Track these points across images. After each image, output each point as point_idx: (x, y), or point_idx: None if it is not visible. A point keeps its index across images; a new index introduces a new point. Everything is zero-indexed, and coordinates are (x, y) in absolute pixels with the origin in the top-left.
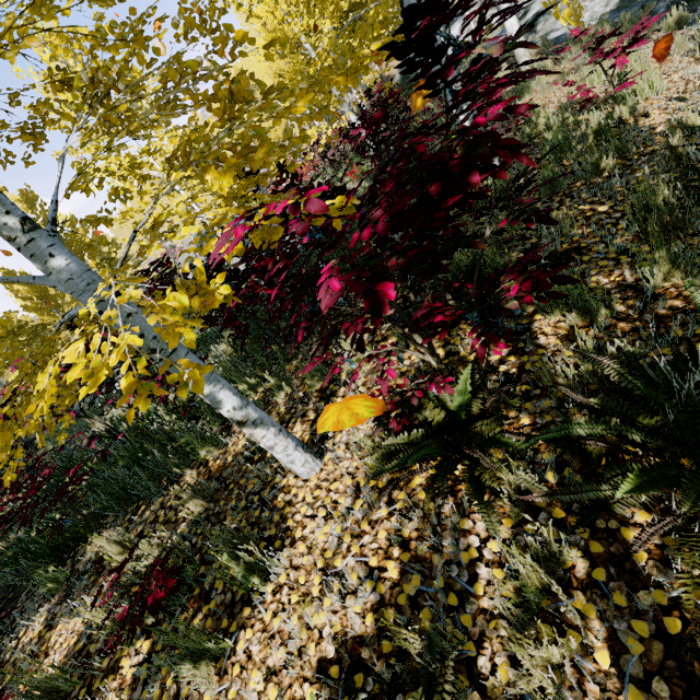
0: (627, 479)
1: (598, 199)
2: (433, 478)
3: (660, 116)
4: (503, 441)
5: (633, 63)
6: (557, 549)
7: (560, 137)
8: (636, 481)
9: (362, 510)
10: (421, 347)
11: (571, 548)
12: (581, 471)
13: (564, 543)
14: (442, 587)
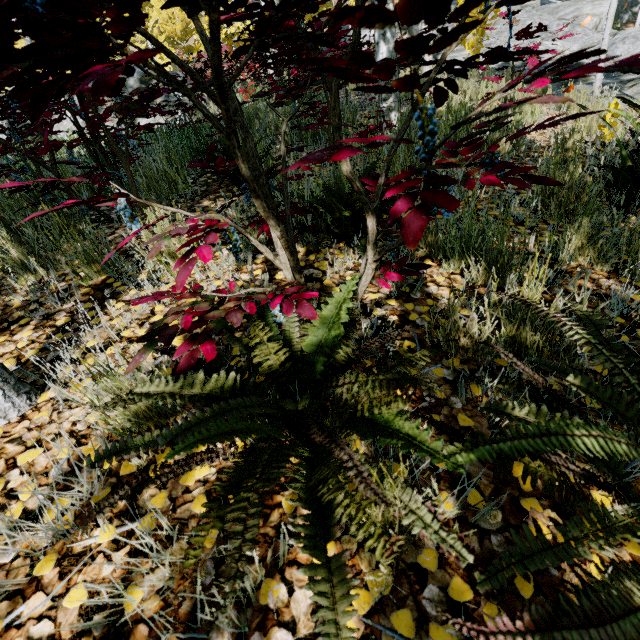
0: None
1: None
2: (229, 485)
3: (538, 136)
4: (408, 434)
5: (520, 93)
6: None
7: (463, 113)
8: None
9: (54, 527)
10: (277, 223)
11: None
12: (494, 500)
13: None
14: None
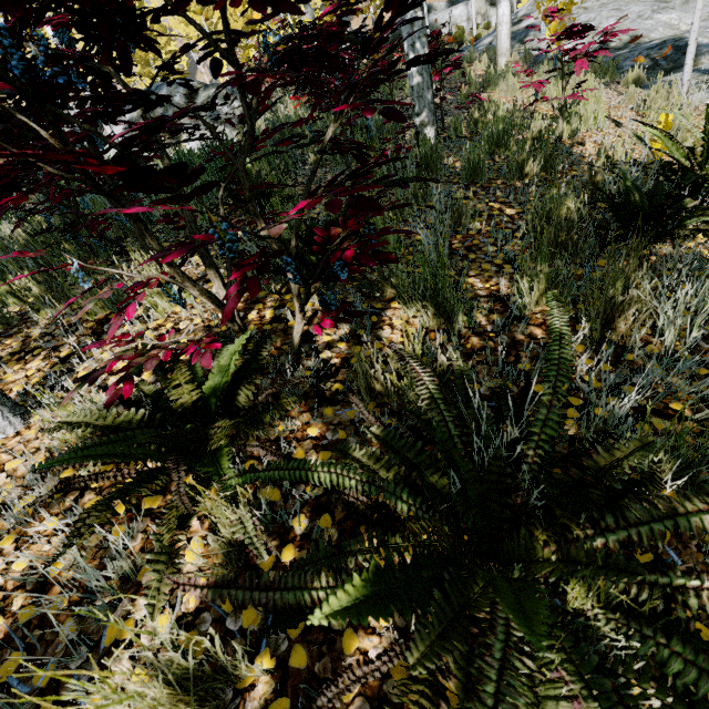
0: (347, 586)
1: (510, 202)
2: None
3: (593, 149)
4: (221, 463)
5: (589, 93)
6: (226, 665)
7: (501, 127)
8: (359, 592)
9: (15, 515)
10: (193, 285)
11: (265, 652)
12: (341, 524)
13: (263, 639)
14: (43, 686)
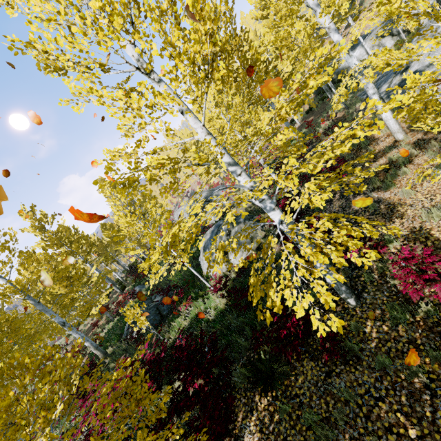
0: None
1: (411, 414)
2: None
3: None
4: None
5: None
6: None
7: (395, 313)
8: None
9: None
10: None
11: None
12: None
13: None
14: None
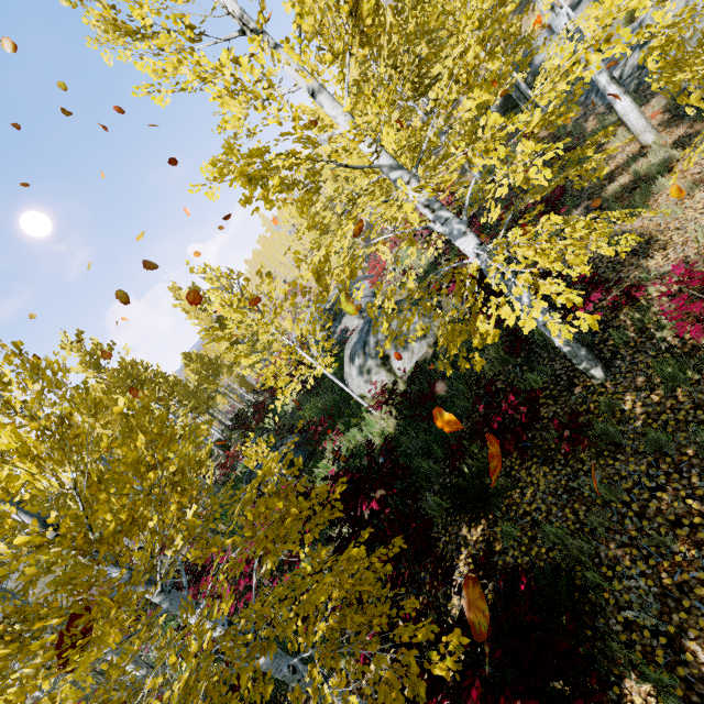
0: None
1: None
2: None
3: None
4: None
5: None
6: None
7: (670, 369)
8: None
9: None
10: None
11: None
12: None
13: None
14: None
